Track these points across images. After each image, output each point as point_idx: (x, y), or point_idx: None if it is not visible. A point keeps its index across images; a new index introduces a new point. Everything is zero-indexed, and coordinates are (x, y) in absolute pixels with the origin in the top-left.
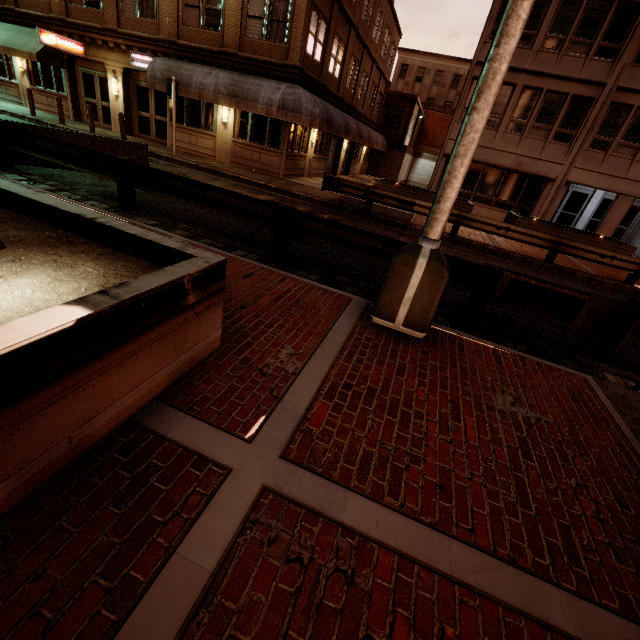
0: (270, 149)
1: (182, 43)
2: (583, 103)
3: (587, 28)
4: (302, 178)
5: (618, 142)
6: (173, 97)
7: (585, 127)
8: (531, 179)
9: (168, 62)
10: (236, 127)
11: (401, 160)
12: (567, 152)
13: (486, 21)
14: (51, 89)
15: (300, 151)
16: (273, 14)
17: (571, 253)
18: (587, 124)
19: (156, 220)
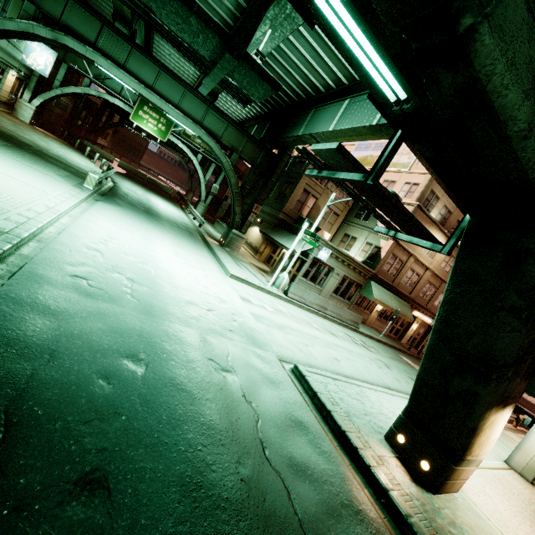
0: None
1: None
2: None
3: None
4: None
5: None
6: None
7: None
8: None
9: None
10: None
11: None
12: None
13: None
14: (384, 319)
15: None
16: None
17: None
18: None
19: None
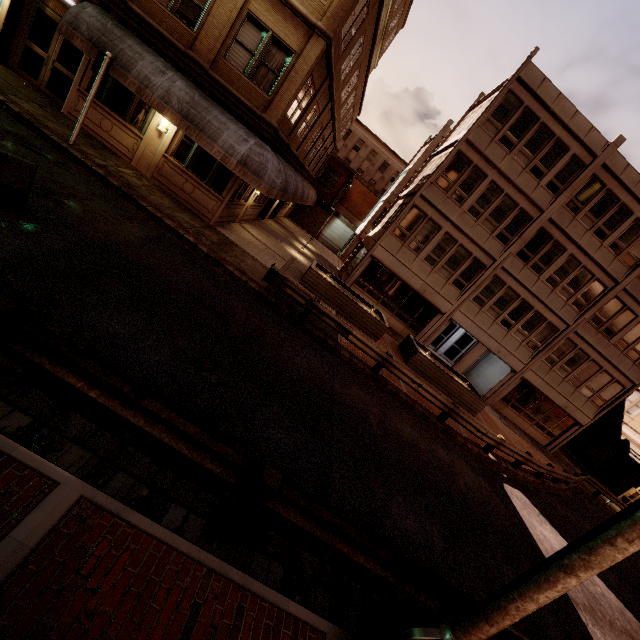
0: (209, 189)
1: (135, 9)
2: (479, 266)
3: (498, 214)
4: (233, 226)
5: (490, 304)
6: (99, 75)
7: (475, 284)
8: (428, 305)
9: (105, 21)
10: (174, 143)
11: (324, 220)
12: (458, 296)
13: (438, 167)
14: None
15: (241, 199)
16: (266, 58)
17: (458, 421)
18: (477, 283)
19: (27, 408)
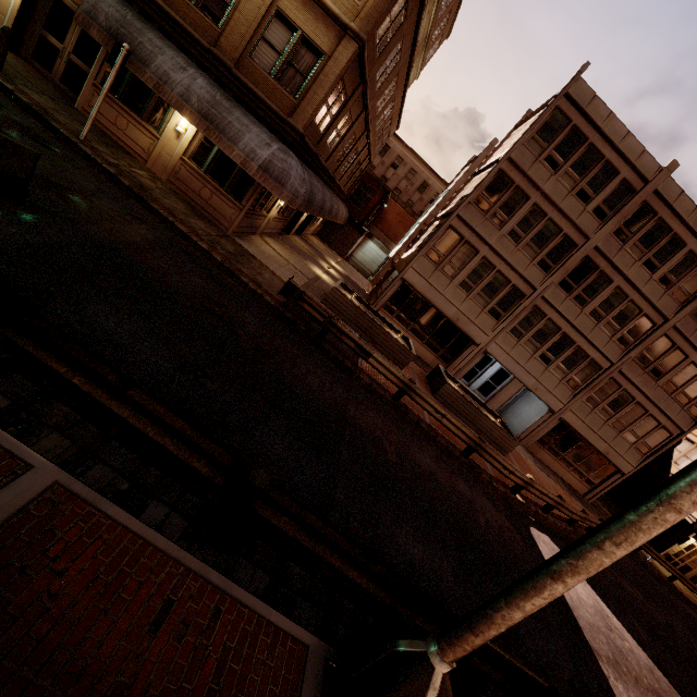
0: (228, 196)
1: (158, 1)
2: (518, 294)
3: (540, 239)
4: (253, 238)
5: (528, 337)
6: (114, 68)
7: (513, 314)
8: (461, 335)
9: (125, 11)
10: (193, 145)
11: (355, 240)
12: (494, 327)
13: (477, 186)
14: None
15: (263, 209)
16: (294, 58)
17: (484, 457)
18: (515, 313)
19: (6, 391)
